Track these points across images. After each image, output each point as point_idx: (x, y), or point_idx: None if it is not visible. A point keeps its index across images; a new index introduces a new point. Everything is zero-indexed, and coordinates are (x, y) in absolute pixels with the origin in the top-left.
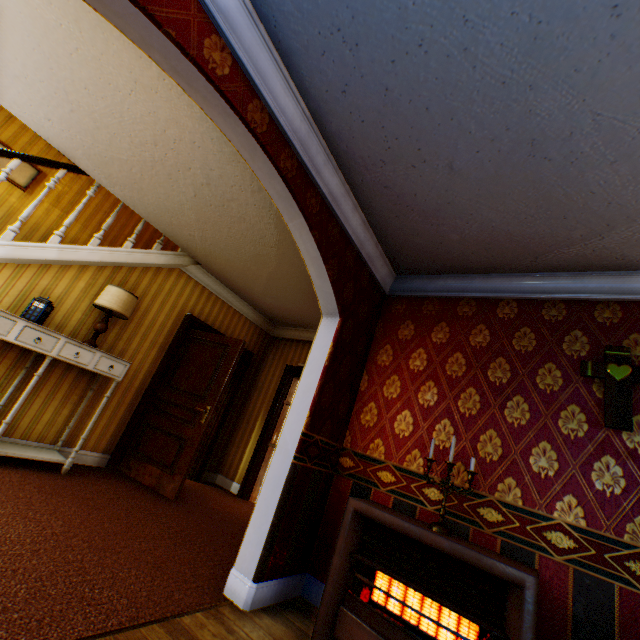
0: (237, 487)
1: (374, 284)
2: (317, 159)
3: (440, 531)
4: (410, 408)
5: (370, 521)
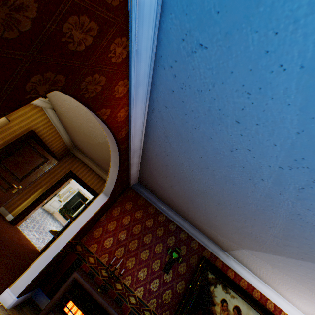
0: (11, 217)
1: (128, 183)
2: (136, 155)
3: (100, 291)
4: (114, 237)
5: (78, 282)
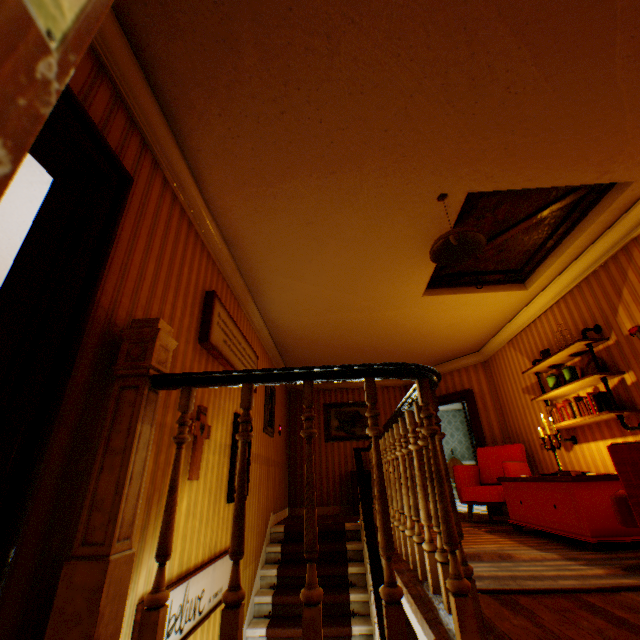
0: None
1: None
2: None
3: None
4: None
5: None
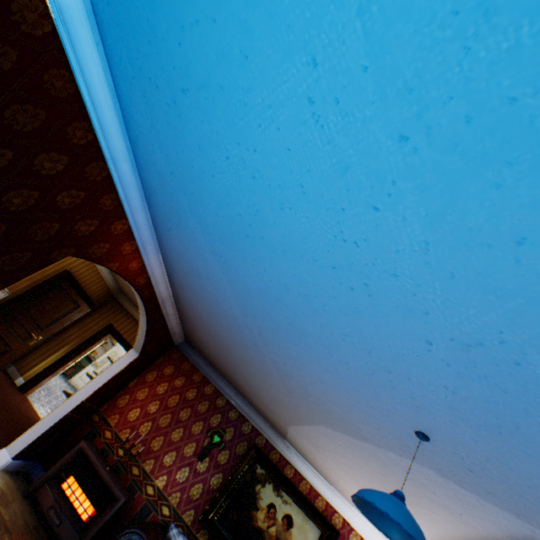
0: (22, 381)
1: (171, 340)
2: (168, 303)
3: (110, 469)
4: (142, 408)
5: (85, 453)
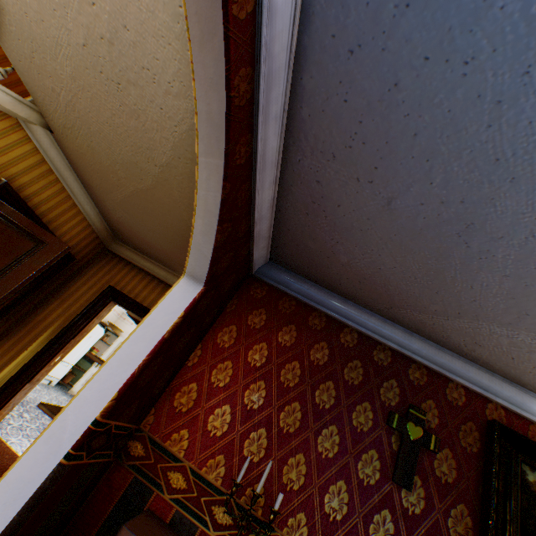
0: None
1: (248, 260)
2: (272, 106)
3: None
4: (233, 404)
5: None
